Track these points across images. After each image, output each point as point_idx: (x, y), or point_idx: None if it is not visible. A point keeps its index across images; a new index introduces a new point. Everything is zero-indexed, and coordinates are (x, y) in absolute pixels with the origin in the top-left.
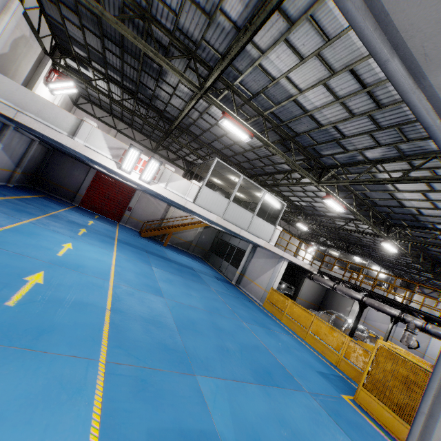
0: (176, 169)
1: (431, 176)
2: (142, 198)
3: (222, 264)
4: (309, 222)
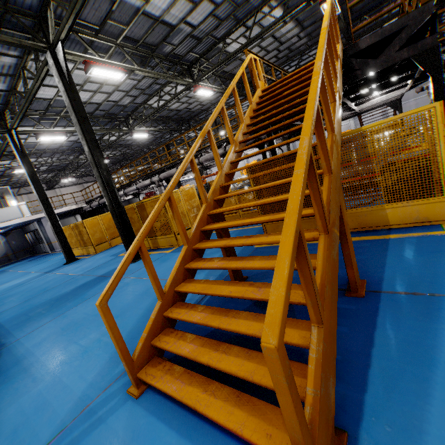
0: None
1: (2, 146)
2: None
3: (42, 248)
4: (80, 169)
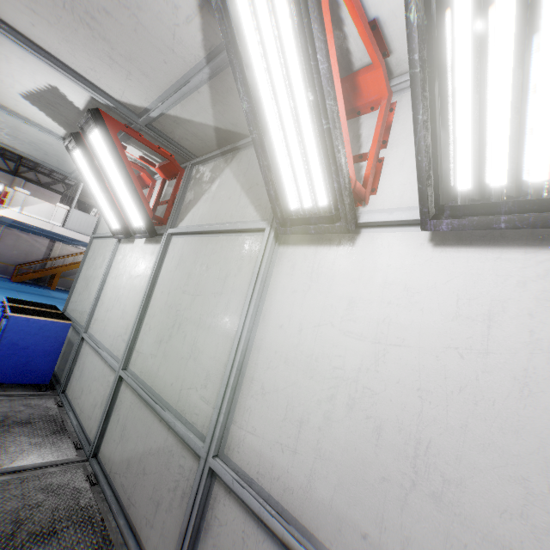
0: (54, 196)
1: None
2: (9, 235)
3: None
4: None
